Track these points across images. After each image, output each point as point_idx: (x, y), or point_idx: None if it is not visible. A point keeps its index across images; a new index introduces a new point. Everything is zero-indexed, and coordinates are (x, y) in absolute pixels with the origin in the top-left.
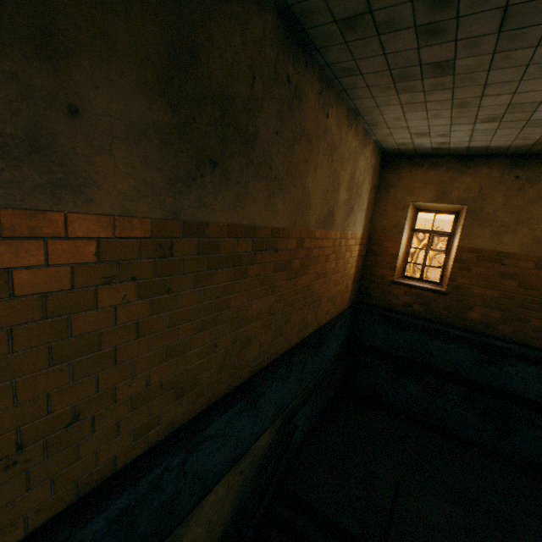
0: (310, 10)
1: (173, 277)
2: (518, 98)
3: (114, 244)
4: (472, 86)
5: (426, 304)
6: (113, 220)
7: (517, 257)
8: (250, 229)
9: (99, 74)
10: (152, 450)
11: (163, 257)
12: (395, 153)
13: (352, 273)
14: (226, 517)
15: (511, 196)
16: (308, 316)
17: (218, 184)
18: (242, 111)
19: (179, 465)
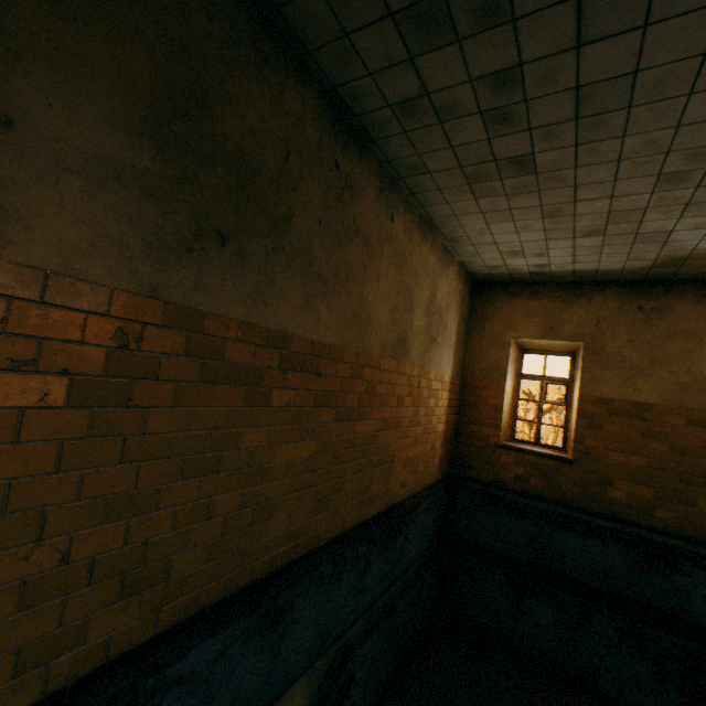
0: (359, 92)
1: (139, 381)
2: (618, 204)
3: (40, 311)
4: (560, 188)
5: (547, 477)
6: (45, 277)
7: (661, 410)
8: (277, 336)
9: (56, 91)
10: (56, 700)
11: (124, 348)
12: (486, 280)
13: (441, 431)
14: None
15: (637, 331)
16: (373, 484)
17: (229, 265)
18: (270, 185)
19: None
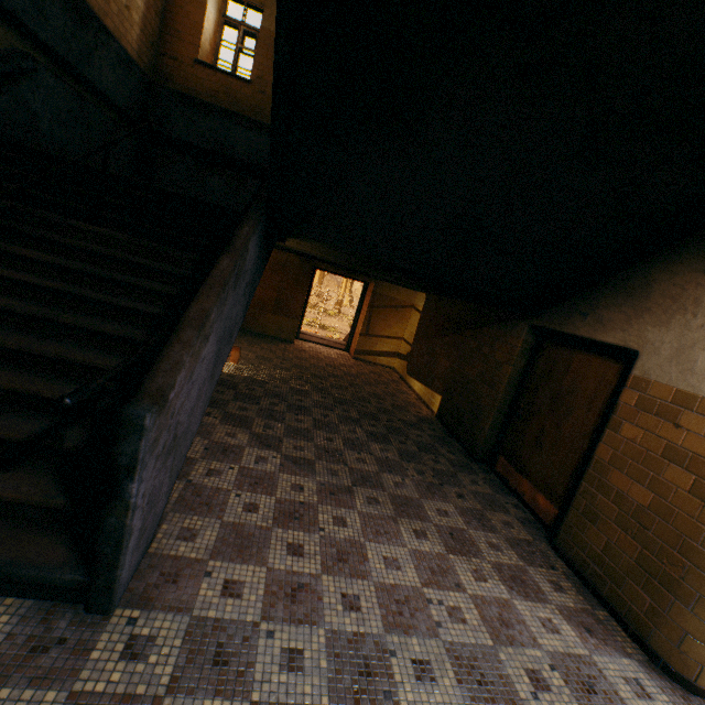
0: None
1: None
2: None
3: None
4: None
5: (232, 95)
6: None
7: None
8: None
9: None
10: None
11: None
12: None
13: (140, 8)
14: None
15: None
16: None
17: None
18: None
19: None
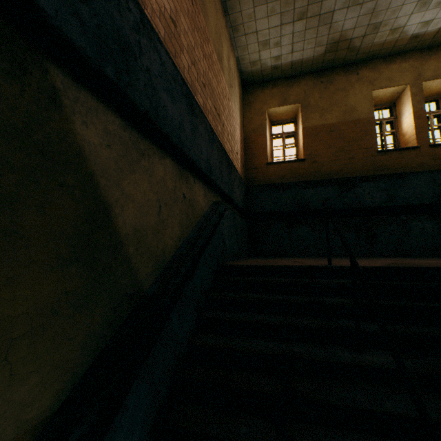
0: None
1: None
2: None
3: None
4: None
5: (294, 172)
6: None
7: (338, 125)
8: None
9: None
10: None
11: None
12: (249, 81)
13: (239, 151)
14: (175, 236)
15: (322, 92)
16: (218, 124)
17: None
18: None
19: (135, 22)
